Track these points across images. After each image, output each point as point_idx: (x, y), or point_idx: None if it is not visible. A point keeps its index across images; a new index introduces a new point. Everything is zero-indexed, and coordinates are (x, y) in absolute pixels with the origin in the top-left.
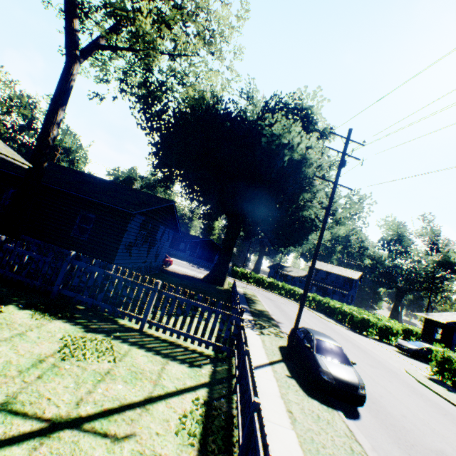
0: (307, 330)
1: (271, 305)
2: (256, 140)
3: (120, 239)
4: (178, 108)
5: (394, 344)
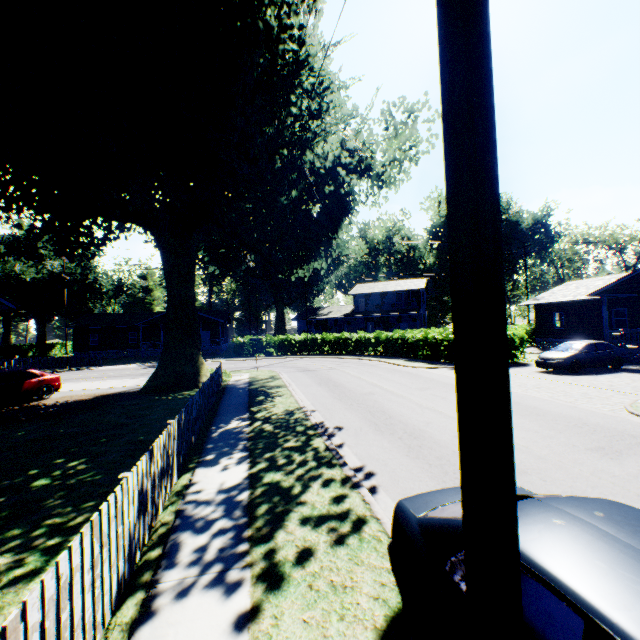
0: (562, 595)
1: (310, 384)
2: None
3: None
4: None
5: (534, 362)
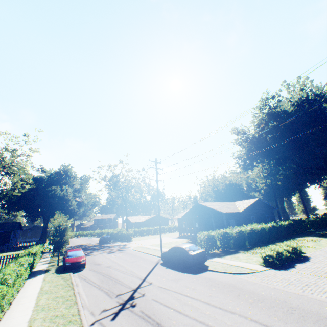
0: None
1: None
2: (48, 192)
3: (10, 238)
4: (17, 195)
5: None
